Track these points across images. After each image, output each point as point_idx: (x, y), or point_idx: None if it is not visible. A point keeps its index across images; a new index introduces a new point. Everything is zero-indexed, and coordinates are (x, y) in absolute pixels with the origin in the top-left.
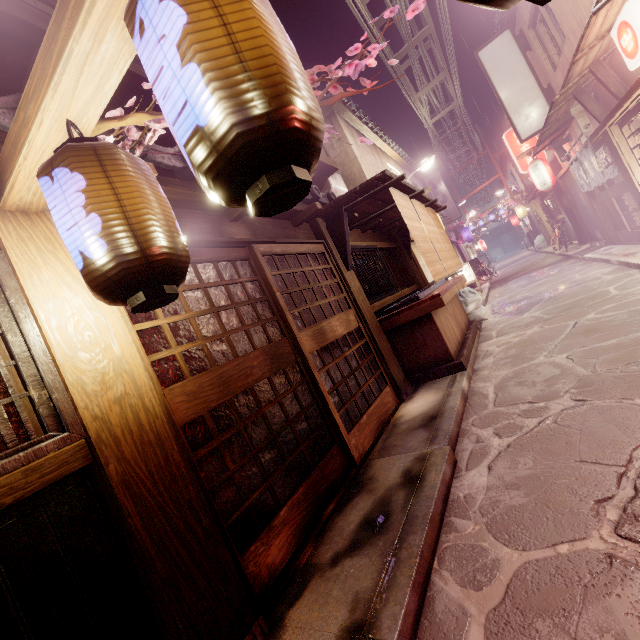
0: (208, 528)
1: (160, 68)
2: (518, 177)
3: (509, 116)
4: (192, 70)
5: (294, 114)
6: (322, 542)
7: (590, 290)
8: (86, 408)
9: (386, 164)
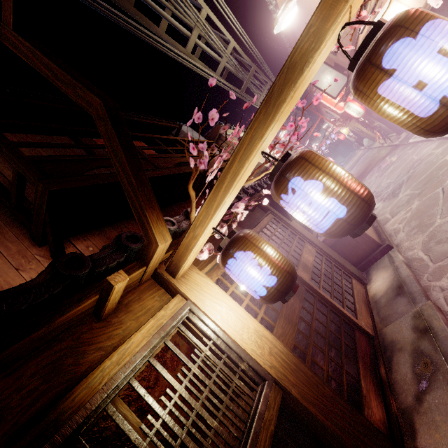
0: (347, 408)
1: (310, 203)
2: (332, 112)
3: (320, 89)
4: (331, 200)
5: (373, 197)
6: (397, 393)
7: (433, 164)
8: (264, 364)
9: None
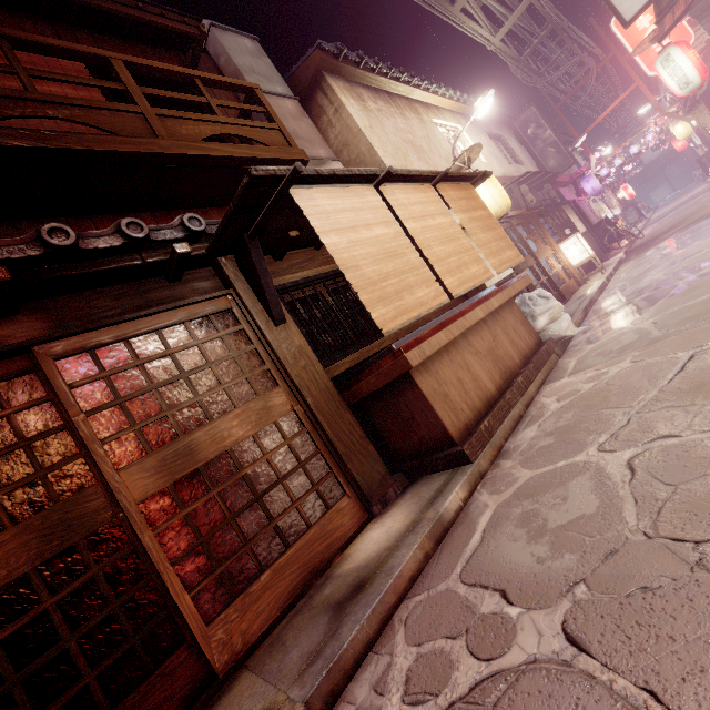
0: None
1: None
2: None
3: None
4: None
5: None
6: None
7: None
8: None
9: (431, 122)
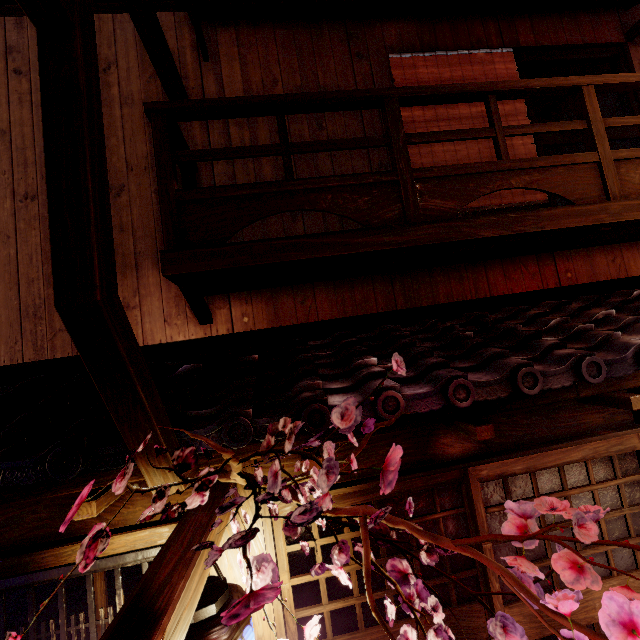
0: None
1: None
2: None
3: None
4: None
5: None
6: None
7: None
8: None
9: None
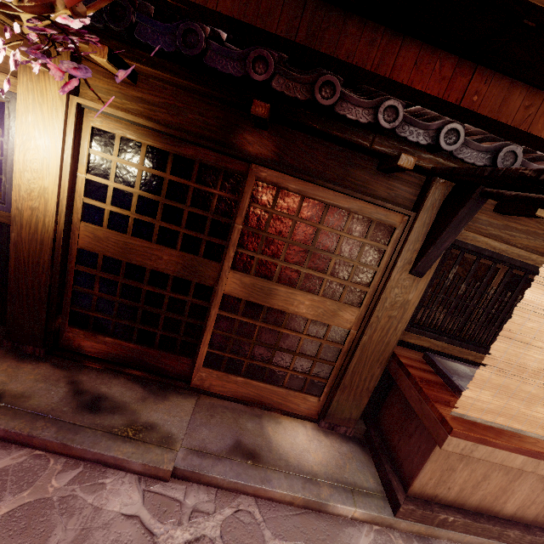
0: (42, 298)
1: None
2: None
3: None
4: None
5: None
6: (102, 373)
7: None
8: (16, 201)
9: None
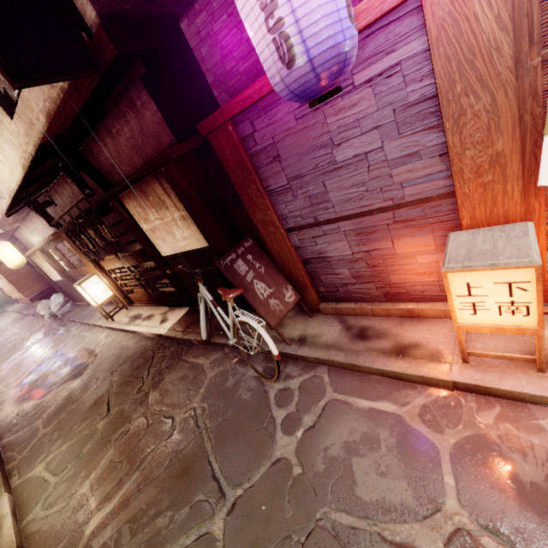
0: None
1: None
2: None
3: None
4: None
5: None
6: None
7: (5, 358)
8: None
9: None
